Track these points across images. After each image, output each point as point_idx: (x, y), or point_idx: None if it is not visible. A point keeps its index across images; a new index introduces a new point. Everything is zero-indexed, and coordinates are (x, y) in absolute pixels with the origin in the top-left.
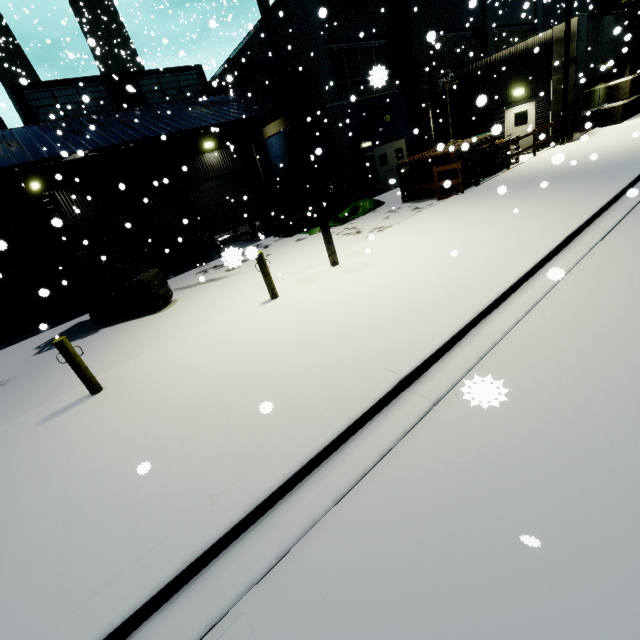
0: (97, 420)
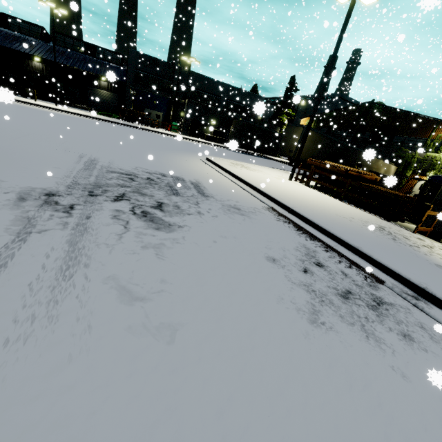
0: None
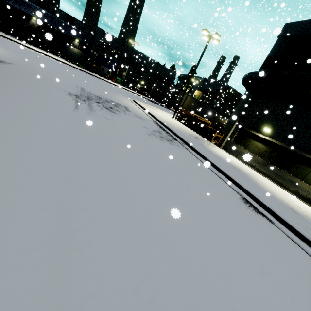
0: (3, 34)
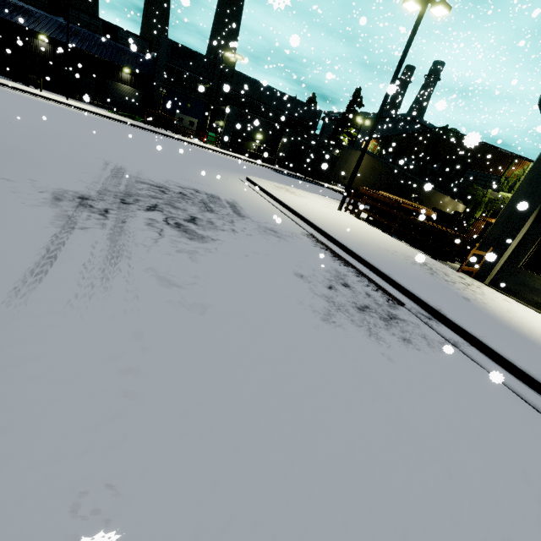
0: None
